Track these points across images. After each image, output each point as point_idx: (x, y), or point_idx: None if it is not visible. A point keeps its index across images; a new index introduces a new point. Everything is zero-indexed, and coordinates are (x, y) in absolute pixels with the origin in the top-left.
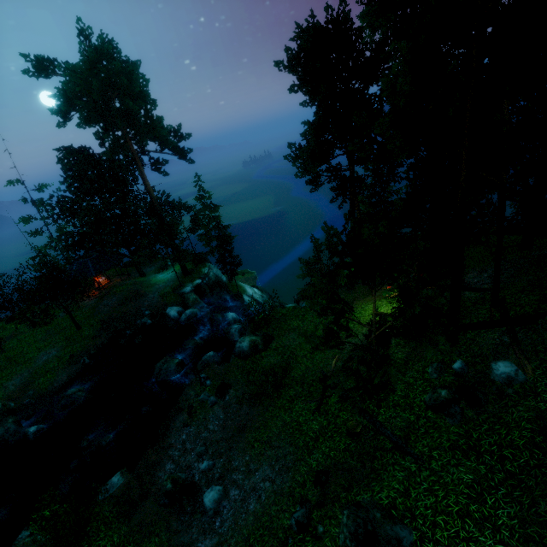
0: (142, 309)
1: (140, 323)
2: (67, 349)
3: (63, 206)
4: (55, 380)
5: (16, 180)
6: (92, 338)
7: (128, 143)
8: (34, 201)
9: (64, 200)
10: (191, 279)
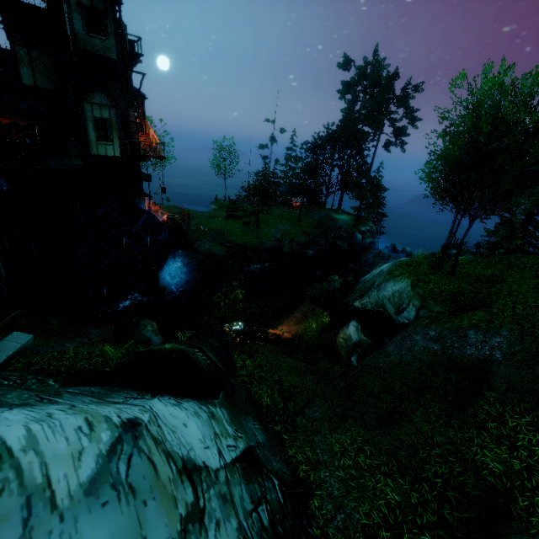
0: (342, 226)
1: (339, 233)
2: (297, 228)
3: (316, 146)
4: (300, 239)
5: (273, 120)
6: (312, 229)
7: (381, 125)
8: (272, 137)
9: (320, 143)
10: (362, 224)
